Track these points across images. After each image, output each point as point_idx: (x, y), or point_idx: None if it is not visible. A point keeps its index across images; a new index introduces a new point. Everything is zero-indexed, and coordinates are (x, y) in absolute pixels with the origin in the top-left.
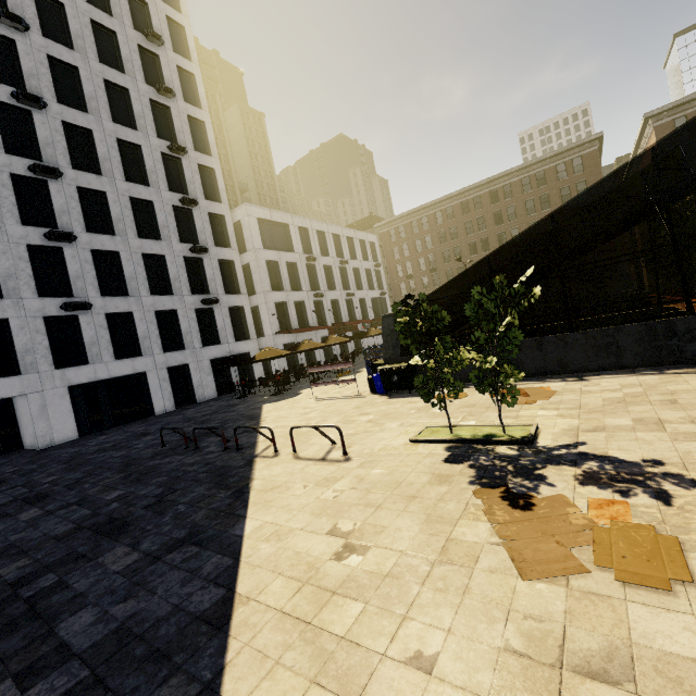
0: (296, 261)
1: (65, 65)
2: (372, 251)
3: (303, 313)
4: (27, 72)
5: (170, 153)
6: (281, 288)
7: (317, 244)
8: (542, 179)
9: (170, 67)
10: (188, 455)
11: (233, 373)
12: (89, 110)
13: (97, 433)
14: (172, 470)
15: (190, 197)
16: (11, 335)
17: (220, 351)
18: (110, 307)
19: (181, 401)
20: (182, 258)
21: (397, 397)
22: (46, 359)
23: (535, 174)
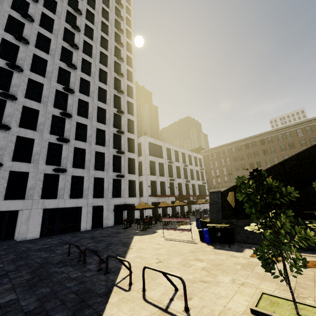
0: (163, 162)
1: (86, 81)
2: (199, 162)
3: (164, 187)
4: (71, 82)
5: (117, 113)
6: (154, 174)
7: (174, 156)
8: (287, 136)
9: (124, 84)
10: (76, 268)
11: (124, 213)
12: (90, 96)
13: (48, 236)
14: (57, 281)
15: (121, 130)
16: (27, 180)
17: (120, 201)
18: (75, 172)
19: (95, 225)
20: (112, 155)
21: (220, 248)
22: (38, 193)
23: (284, 133)
